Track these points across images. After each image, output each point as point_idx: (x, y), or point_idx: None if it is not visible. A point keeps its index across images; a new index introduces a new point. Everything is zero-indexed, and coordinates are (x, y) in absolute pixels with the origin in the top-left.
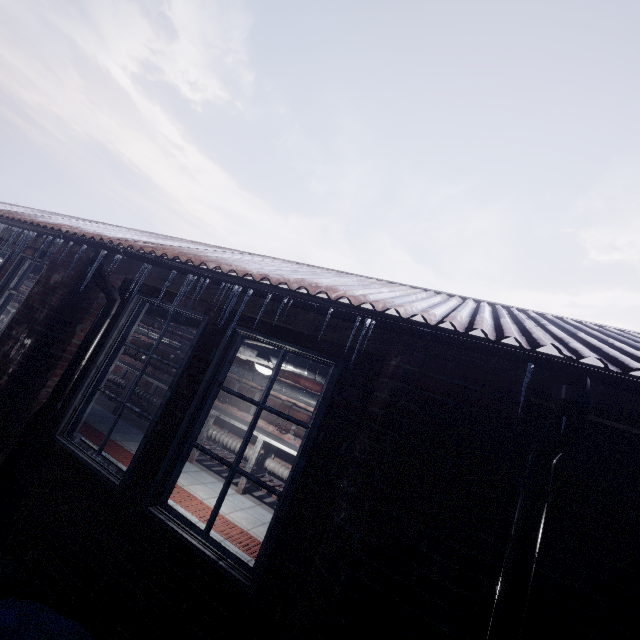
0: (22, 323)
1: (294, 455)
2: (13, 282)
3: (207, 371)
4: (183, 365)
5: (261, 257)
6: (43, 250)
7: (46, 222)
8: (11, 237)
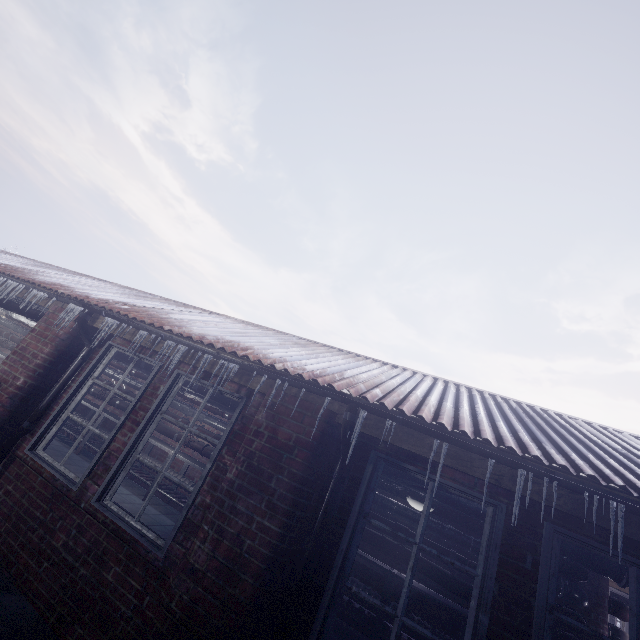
0: (251, 493)
1: (414, 595)
2: (166, 404)
3: (538, 592)
4: (493, 576)
5: (415, 375)
6: (237, 382)
7: (225, 343)
8: (200, 365)
